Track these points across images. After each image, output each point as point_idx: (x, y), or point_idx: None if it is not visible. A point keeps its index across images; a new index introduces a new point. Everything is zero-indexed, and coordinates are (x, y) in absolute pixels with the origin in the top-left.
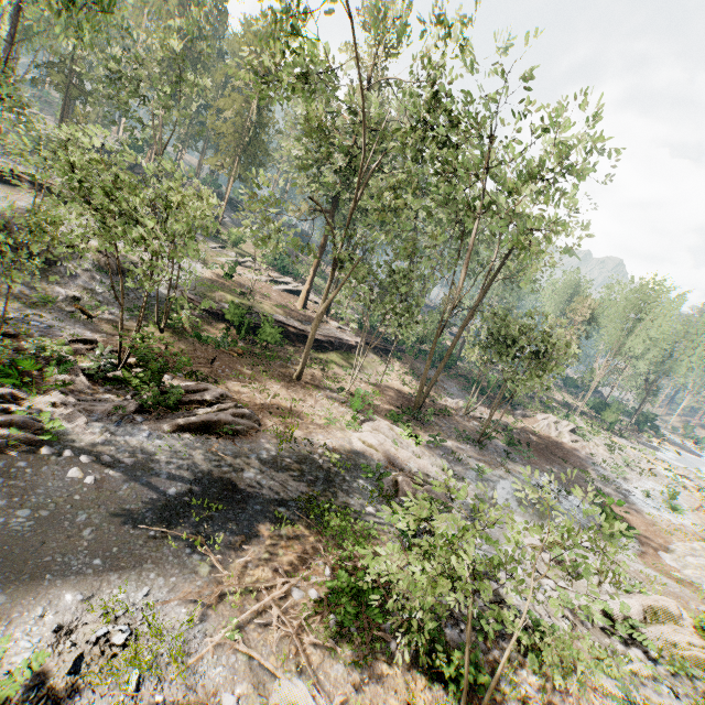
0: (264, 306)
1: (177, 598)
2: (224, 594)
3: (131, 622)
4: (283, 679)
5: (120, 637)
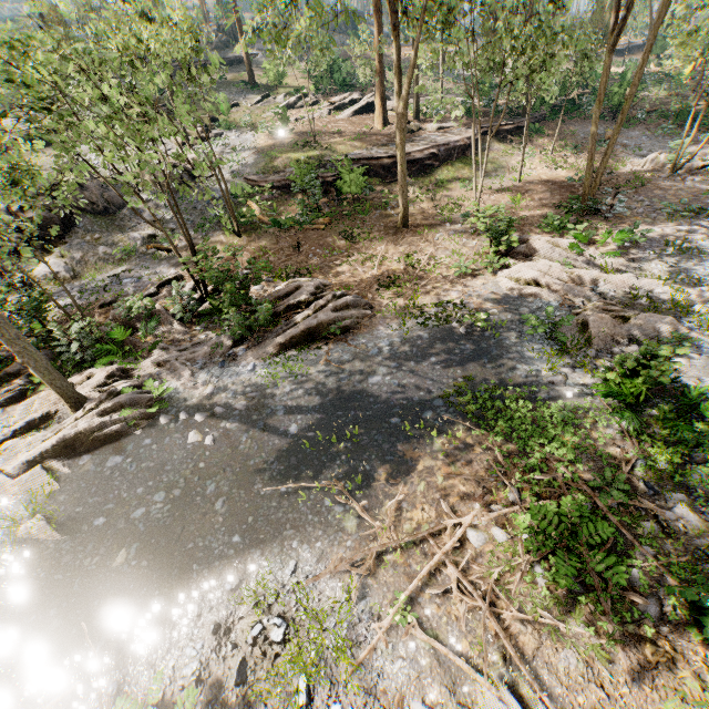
0: (336, 148)
1: (328, 571)
2: (381, 553)
3: (286, 610)
4: (487, 687)
5: (277, 632)
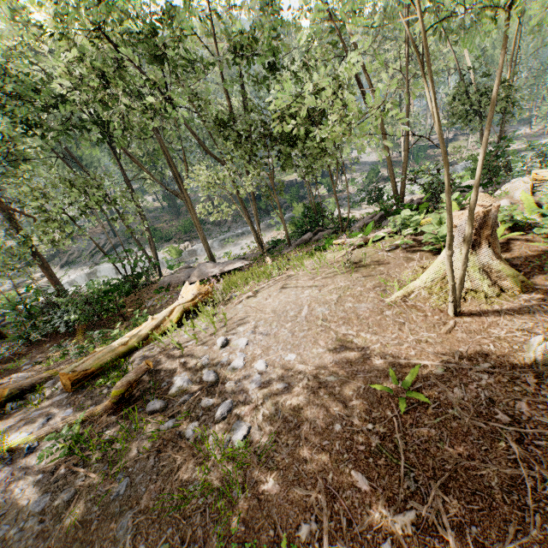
0: None
1: None
2: None
3: None
4: None
5: None
